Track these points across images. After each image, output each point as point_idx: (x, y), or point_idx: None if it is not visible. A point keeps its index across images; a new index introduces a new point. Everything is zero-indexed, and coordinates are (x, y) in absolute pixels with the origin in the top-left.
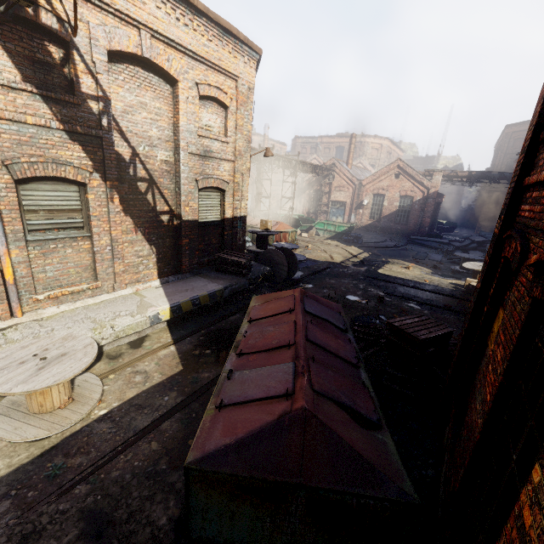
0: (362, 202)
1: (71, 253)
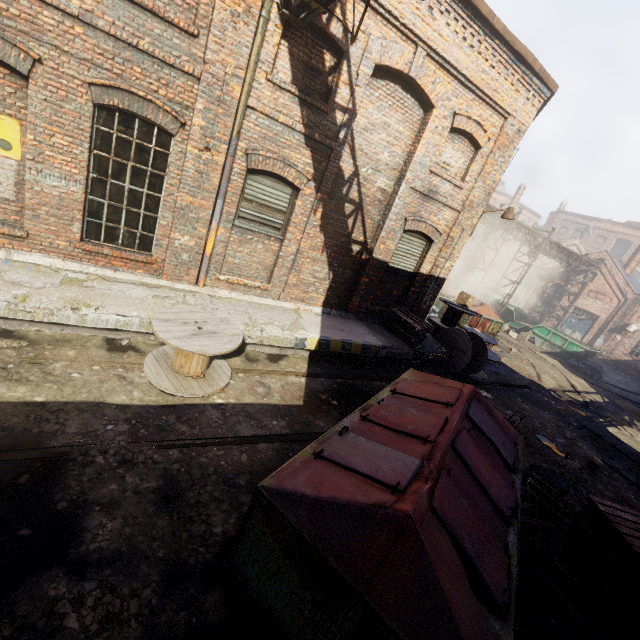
0: (626, 326)
1: (260, 249)
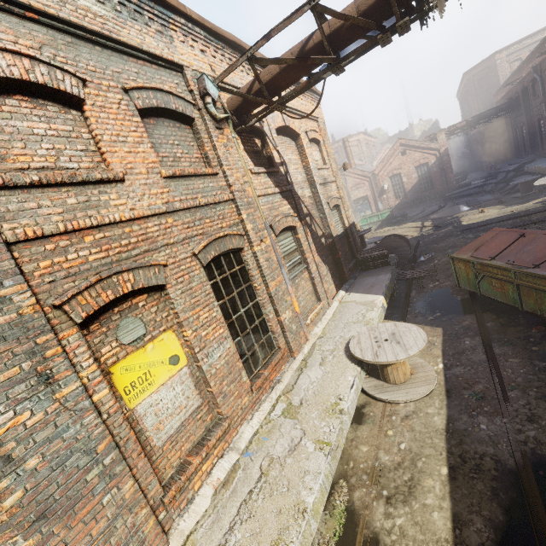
0: (383, 188)
1: (304, 284)
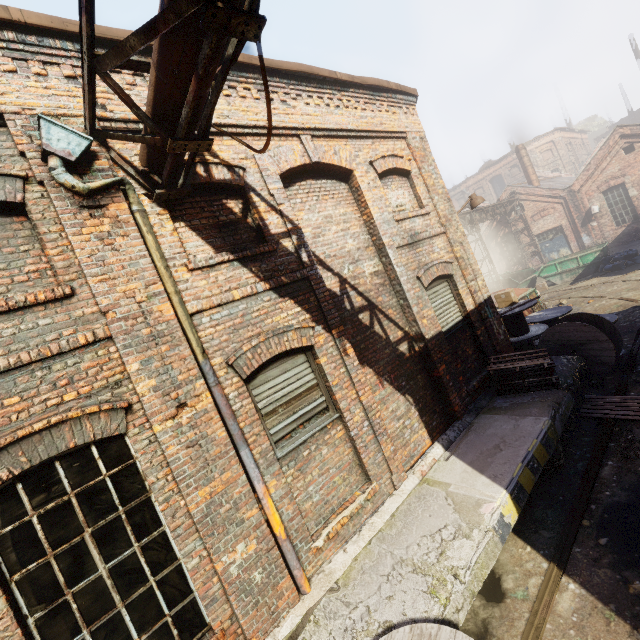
0: (590, 212)
1: (328, 453)
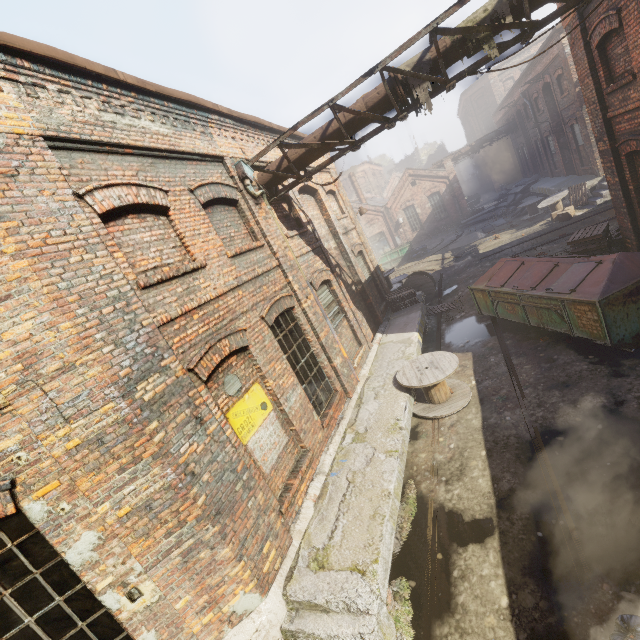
0: (398, 222)
1: (345, 332)
